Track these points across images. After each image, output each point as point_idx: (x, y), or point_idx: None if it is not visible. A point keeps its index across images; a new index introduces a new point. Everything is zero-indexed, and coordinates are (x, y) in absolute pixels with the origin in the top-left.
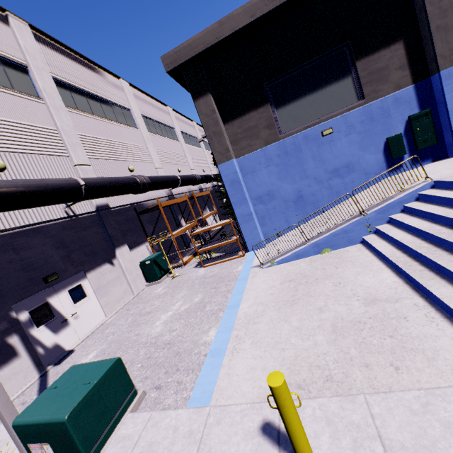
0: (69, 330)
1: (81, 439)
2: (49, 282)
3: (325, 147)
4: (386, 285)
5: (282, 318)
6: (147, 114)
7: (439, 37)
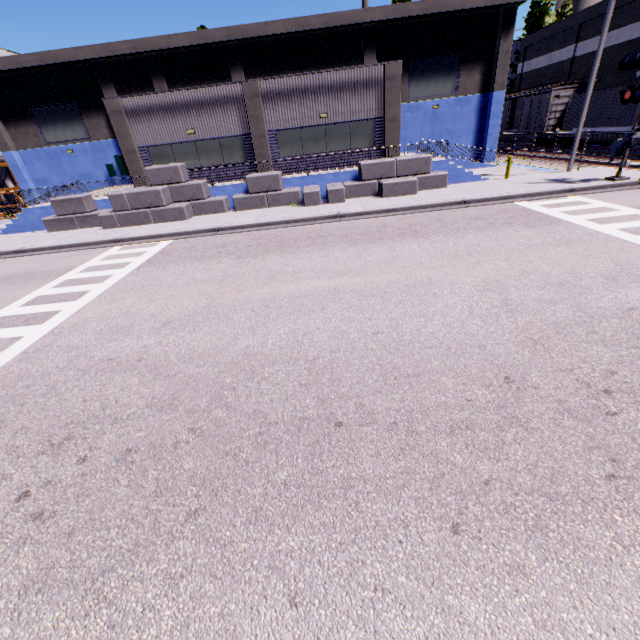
0: None
1: None
2: None
3: (75, 160)
4: None
5: None
6: None
7: None
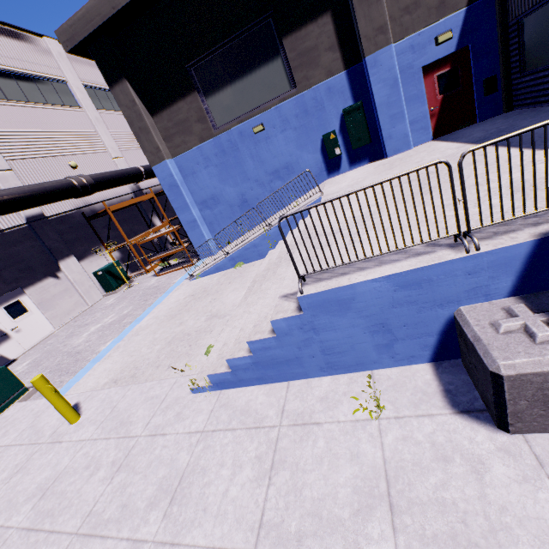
0: (11, 343)
1: None
2: None
3: (263, 145)
4: (234, 303)
5: (155, 331)
6: (95, 83)
7: (362, 13)
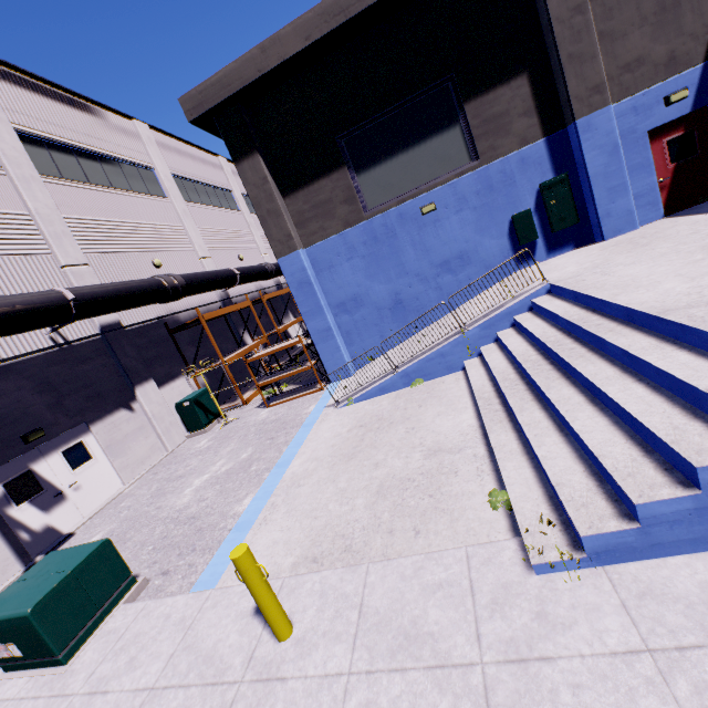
0: (66, 507)
1: (52, 635)
2: (32, 442)
3: (429, 230)
4: (459, 430)
5: (331, 478)
6: (183, 172)
7: (572, 71)
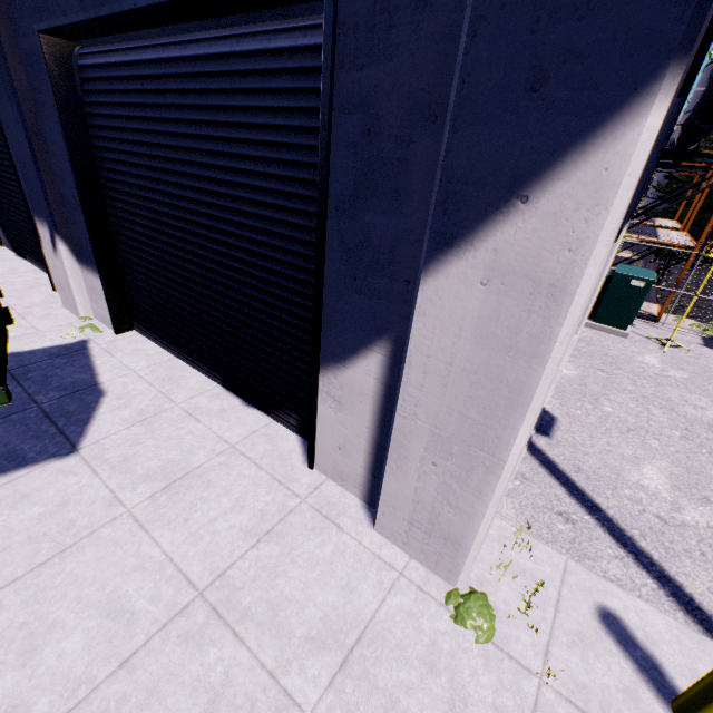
0: None
1: None
2: None
3: None
4: None
5: None
6: None
7: None
